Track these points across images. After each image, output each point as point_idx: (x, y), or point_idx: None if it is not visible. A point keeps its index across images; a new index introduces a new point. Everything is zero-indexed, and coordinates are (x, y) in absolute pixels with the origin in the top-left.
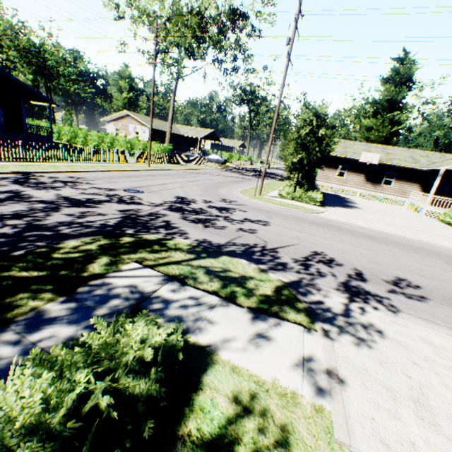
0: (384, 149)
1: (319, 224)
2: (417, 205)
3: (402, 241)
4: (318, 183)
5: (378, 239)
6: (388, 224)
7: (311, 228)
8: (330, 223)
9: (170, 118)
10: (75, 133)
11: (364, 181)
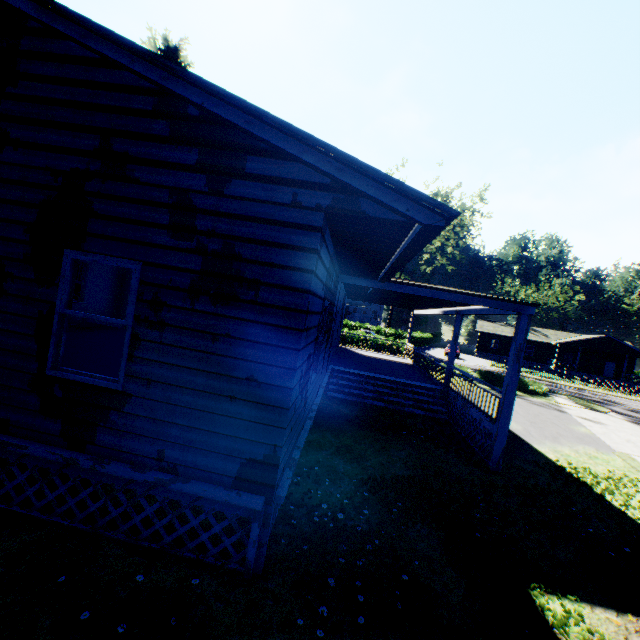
0: None
1: None
2: None
3: None
4: None
5: None
6: None
7: None
8: None
9: None
10: None
11: None
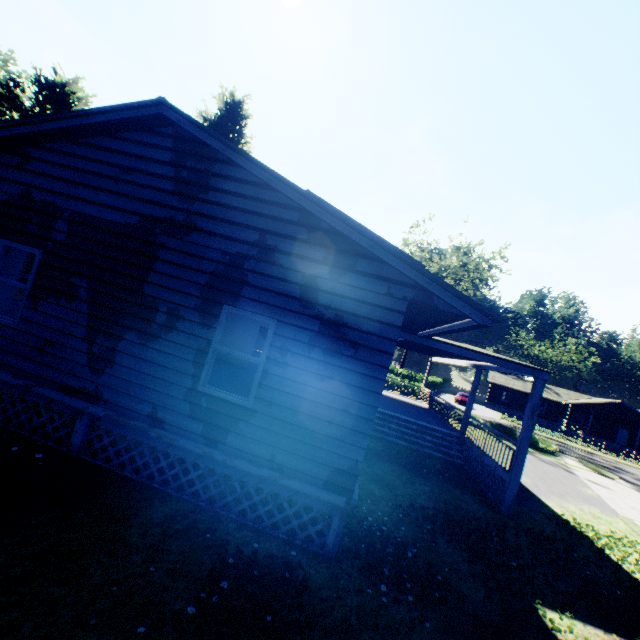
0: None
1: None
2: None
3: None
4: None
5: None
6: None
7: None
8: None
9: None
10: None
11: None
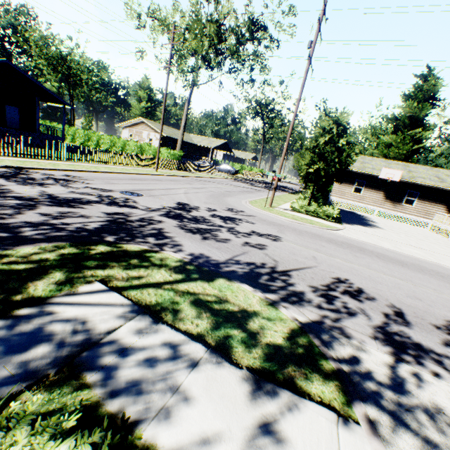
0: (405, 166)
1: (338, 242)
2: (444, 227)
3: (439, 270)
4: (333, 199)
5: (410, 266)
6: (415, 247)
7: (330, 247)
8: (351, 242)
9: (183, 125)
10: (89, 136)
11: (383, 198)
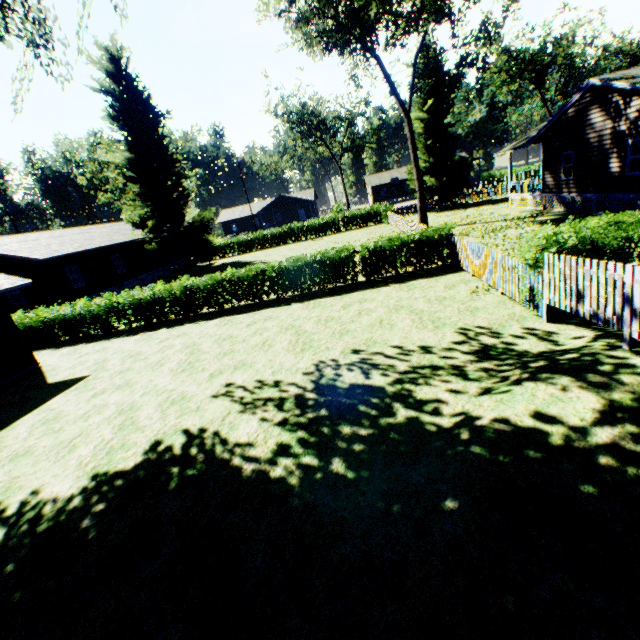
0: None
1: None
2: None
3: None
4: None
5: None
6: None
7: None
8: None
9: None
10: None
11: None
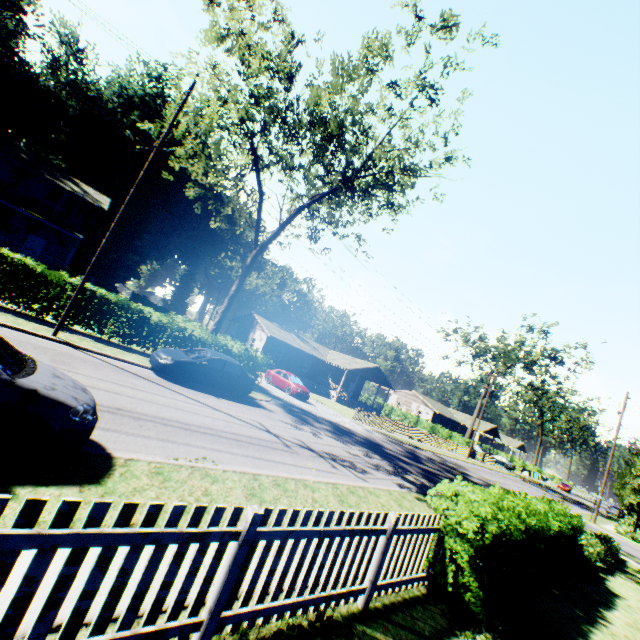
0: None
1: None
2: None
3: None
4: None
5: None
6: None
7: None
8: None
9: (474, 416)
10: (381, 404)
11: None
